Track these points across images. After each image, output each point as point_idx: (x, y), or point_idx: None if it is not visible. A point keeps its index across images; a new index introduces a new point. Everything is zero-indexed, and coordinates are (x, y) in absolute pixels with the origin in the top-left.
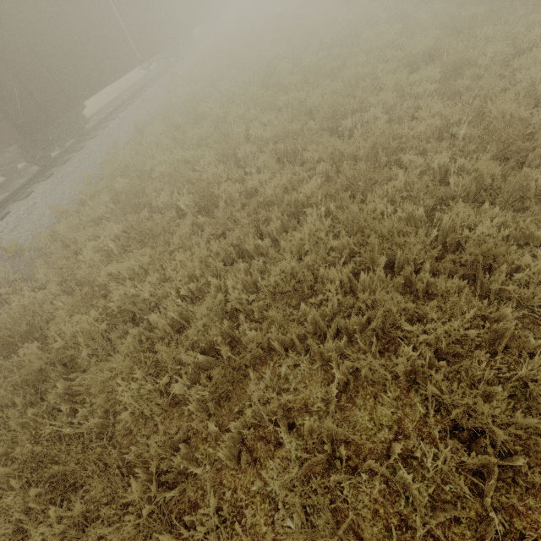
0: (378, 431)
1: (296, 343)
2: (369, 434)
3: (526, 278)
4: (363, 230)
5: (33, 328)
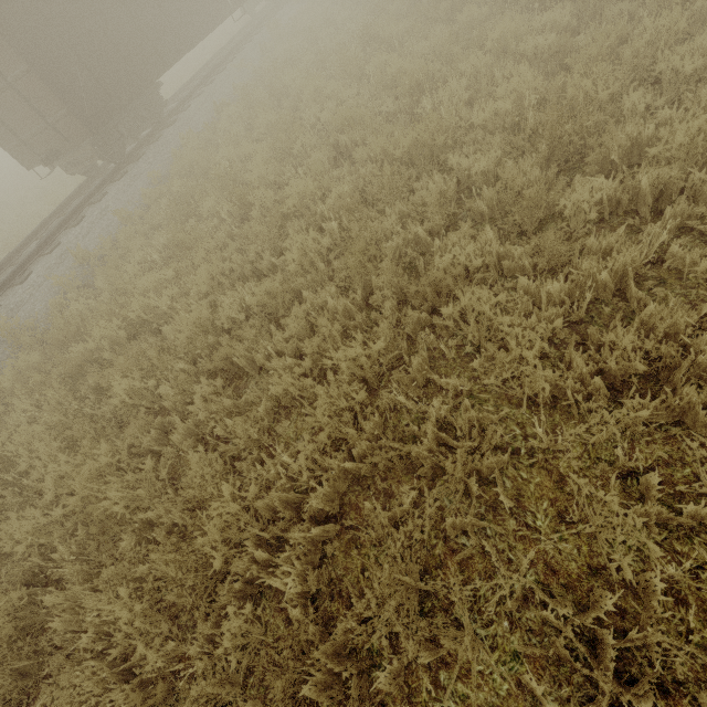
0: (296, 440)
1: (261, 362)
2: (289, 441)
3: (457, 314)
4: (369, 251)
5: (84, 331)
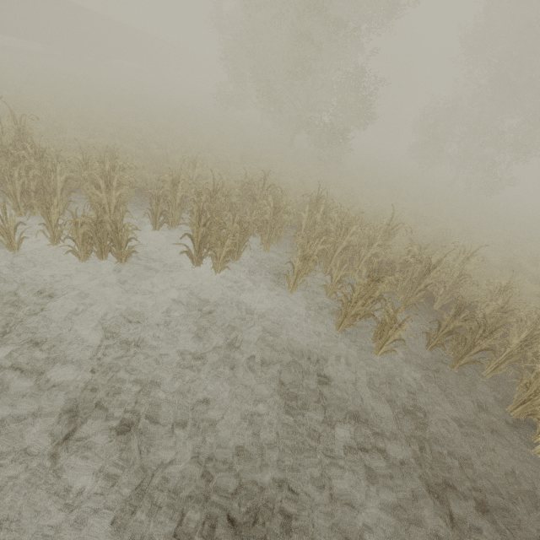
0: None
1: None
2: None
3: None
4: None
5: None
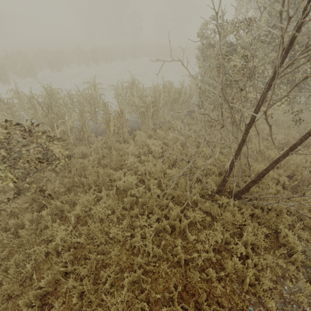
0: None
1: None
2: None
3: None
4: None
5: None
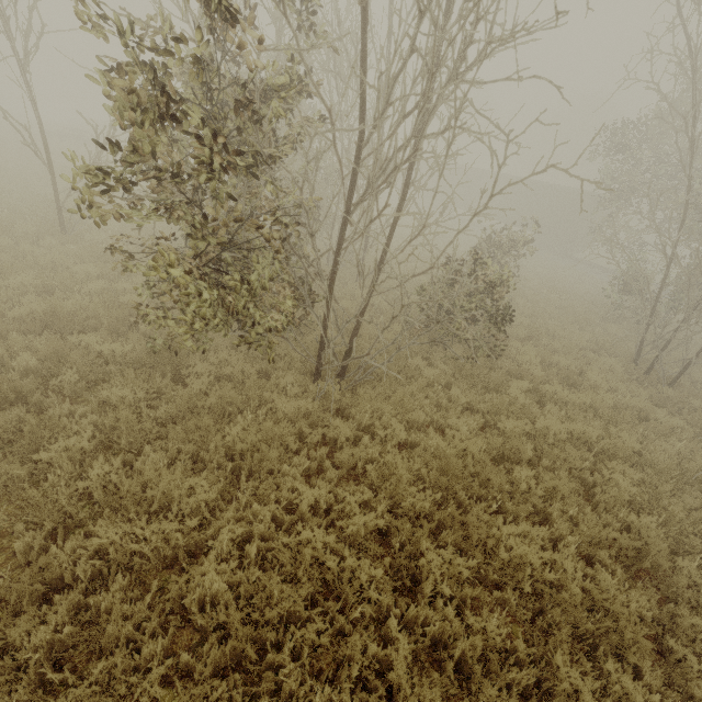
0: None
1: None
2: None
3: None
4: None
5: None
